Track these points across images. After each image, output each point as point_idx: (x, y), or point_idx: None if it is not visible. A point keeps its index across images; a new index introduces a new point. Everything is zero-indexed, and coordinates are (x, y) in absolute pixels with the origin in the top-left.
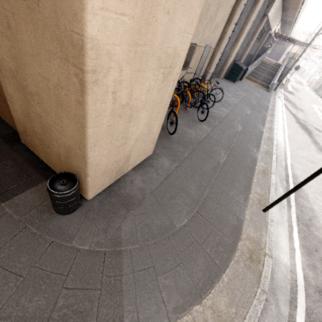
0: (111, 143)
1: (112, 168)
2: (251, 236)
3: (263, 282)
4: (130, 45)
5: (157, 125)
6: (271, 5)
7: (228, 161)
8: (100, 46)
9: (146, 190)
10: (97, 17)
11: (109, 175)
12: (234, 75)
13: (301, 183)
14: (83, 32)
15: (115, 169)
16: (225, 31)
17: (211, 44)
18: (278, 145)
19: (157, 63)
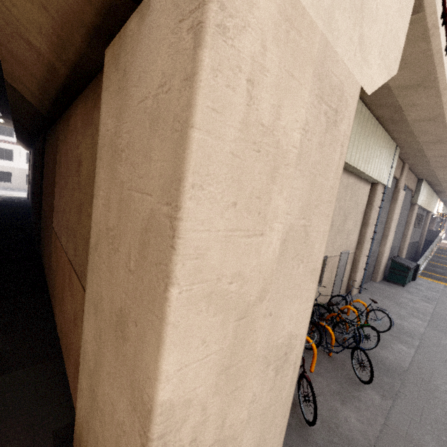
0: None
1: None
2: None
3: None
4: (219, 373)
5: (275, 433)
6: (417, 195)
7: None
8: (174, 402)
9: None
10: (173, 379)
11: None
12: (399, 276)
13: None
14: (153, 399)
15: None
16: (363, 234)
17: (347, 250)
18: None
19: (262, 364)
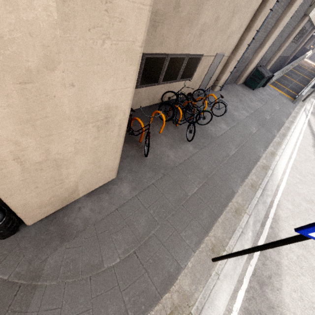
0: (37, 187)
1: (52, 201)
2: (183, 289)
3: None
4: (20, 123)
5: (110, 159)
6: None
7: (198, 193)
8: None
9: (90, 221)
10: None
11: (51, 206)
12: (254, 82)
13: (245, 251)
14: None
15: (58, 200)
16: (243, 38)
17: (223, 52)
18: (274, 175)
19: (79, 122)
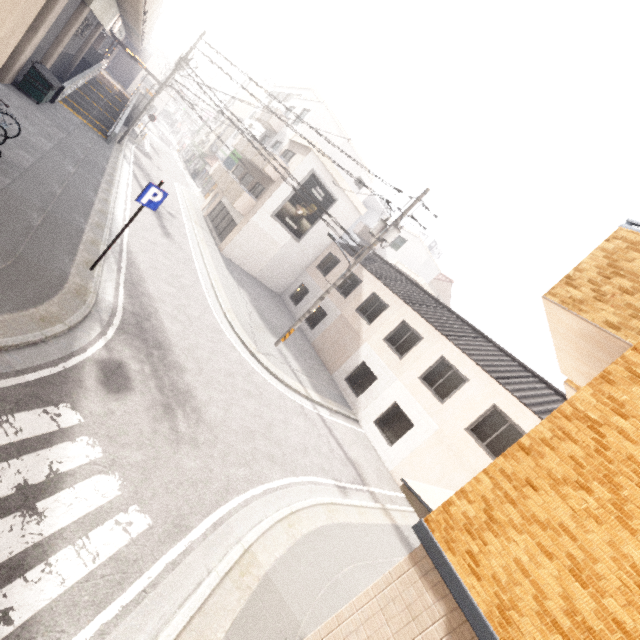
0: None
1: None
2: (78, 283)
3: (88, 304)
4: None
5: None
6: None
7: (45, 225)
8: None
9: None
10: None
11: None
12: (37, 91)
13: (115, 239)
14: None
15: None
16: None
17: None
18: (115, 221)
19: None
